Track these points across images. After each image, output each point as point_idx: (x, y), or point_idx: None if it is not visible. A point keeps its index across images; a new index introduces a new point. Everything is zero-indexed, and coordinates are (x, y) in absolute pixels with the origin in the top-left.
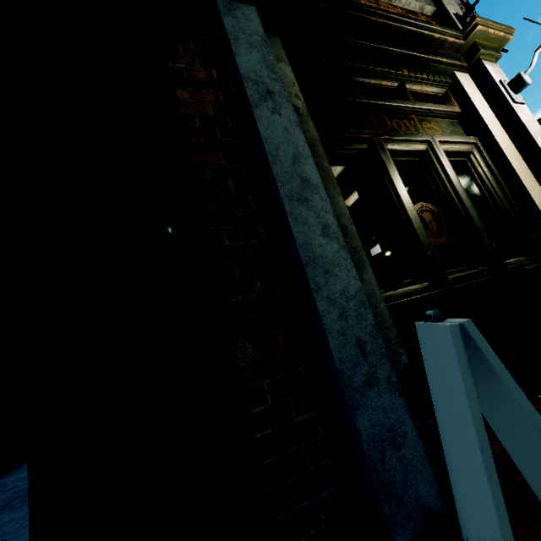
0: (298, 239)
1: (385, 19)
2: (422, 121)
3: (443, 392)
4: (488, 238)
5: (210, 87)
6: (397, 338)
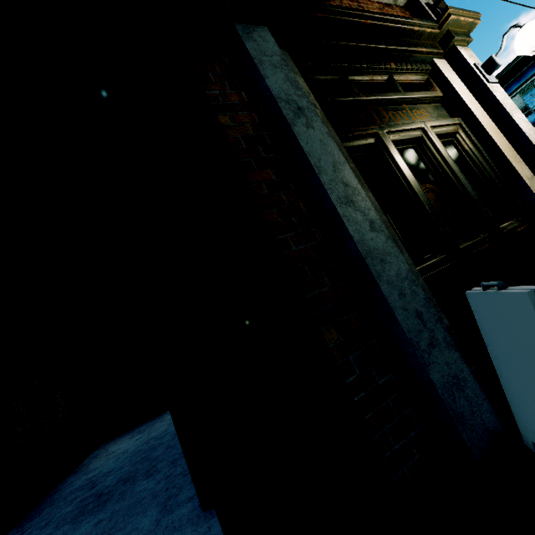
0: (355, 237)
1: (373, 19)
2: (412, 109)
3: (509, 340)
4: (485, 209)
5: (244, 109)
6: (437, 306)
